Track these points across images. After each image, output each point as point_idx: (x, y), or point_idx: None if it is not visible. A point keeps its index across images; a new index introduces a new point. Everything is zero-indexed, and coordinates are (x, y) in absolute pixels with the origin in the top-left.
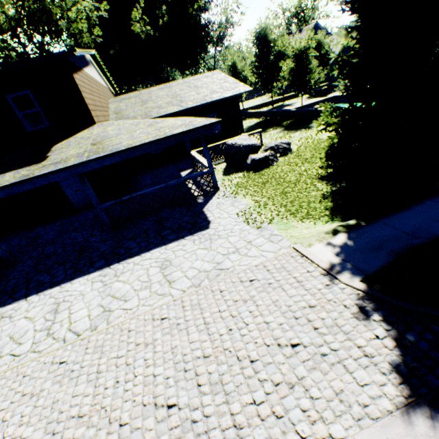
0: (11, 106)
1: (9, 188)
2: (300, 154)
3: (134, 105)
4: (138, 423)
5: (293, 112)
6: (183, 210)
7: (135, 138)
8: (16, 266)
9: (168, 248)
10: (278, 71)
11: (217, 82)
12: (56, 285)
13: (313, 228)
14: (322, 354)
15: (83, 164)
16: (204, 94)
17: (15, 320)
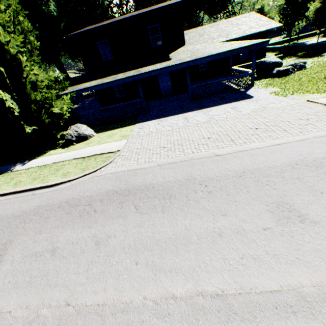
0: (148, 33)
1: (160, 70)
2: (312, 69)
3: (194, 37)
4: (245, 131)
5: (308, 46)
6: (232, 94)
7: (218, 49)
8: (149, 111)
9: (231, 104)
10: (302, 12)
11: (253, 21)
12: (178, 114)
13: (319, 95)
14: (320, 120)
15: (193, 61)
16: (243, 29)
17: (168, 121)
